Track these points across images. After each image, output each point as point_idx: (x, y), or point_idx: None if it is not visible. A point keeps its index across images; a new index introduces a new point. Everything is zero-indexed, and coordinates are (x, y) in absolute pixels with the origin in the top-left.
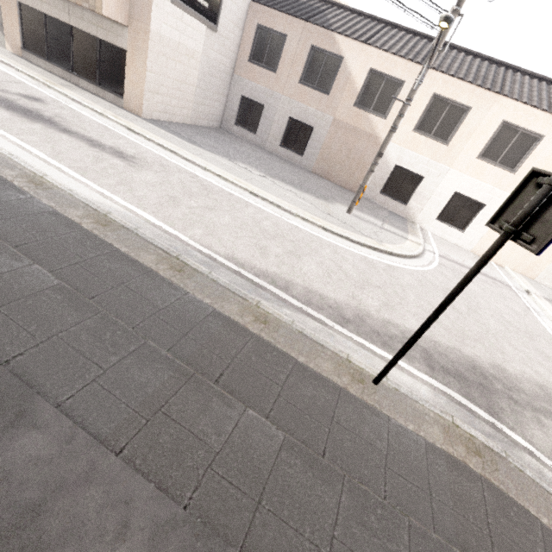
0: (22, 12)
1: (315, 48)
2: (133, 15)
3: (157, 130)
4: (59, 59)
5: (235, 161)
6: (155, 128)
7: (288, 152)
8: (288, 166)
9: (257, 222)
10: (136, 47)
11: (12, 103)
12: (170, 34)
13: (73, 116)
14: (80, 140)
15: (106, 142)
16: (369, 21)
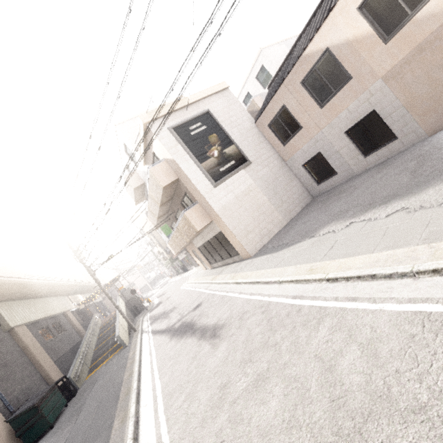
0: (201, 250)
1: (304, 80)
2: (209, 214)
3: (256, 262)
4: (217, 257)
5: (317, 232)
6: (256, 259)
7: (378, 152)
8: (389, 165)
9: (328, 367)
10: (220, 225)
11: (184, 324)
12: (227, 200)
13: (210, 303)
14: (197, 335)
15: (213, 321)
16: (324, 2)
